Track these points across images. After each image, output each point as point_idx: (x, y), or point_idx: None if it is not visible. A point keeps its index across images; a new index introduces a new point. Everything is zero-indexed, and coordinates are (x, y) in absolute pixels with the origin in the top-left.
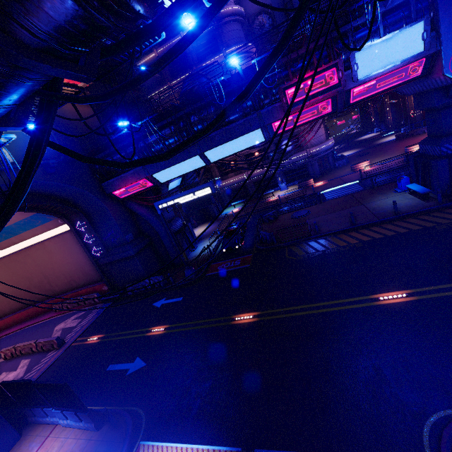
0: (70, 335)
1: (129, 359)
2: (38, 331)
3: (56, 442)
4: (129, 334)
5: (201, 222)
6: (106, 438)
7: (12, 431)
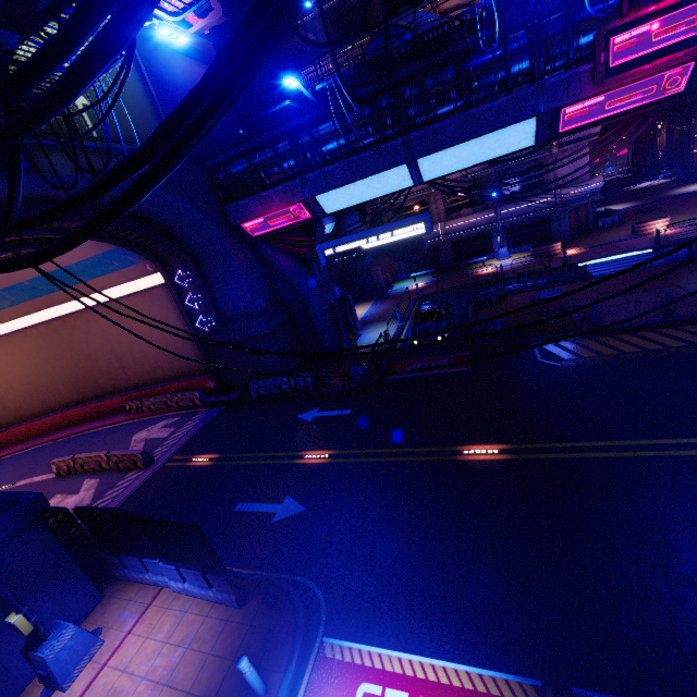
0: (161, 450)
1: (272, 497)
2: (105, 439)
3: (167, 616)
4: (264, 458)
5: (358, 299)
6: (258, 622)
7: (90, 587)
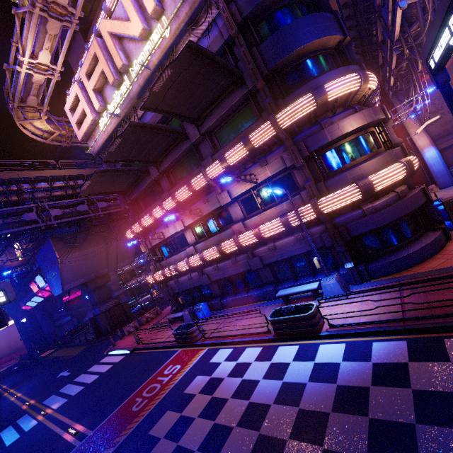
0: None
1: None
2: None
3: None
4: None
5: None
6: None
7: None
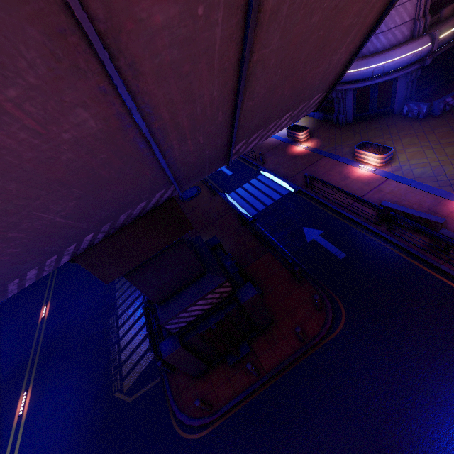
0: None
1: None
2: None
3: None
4: None
5: None
6: None
7: None
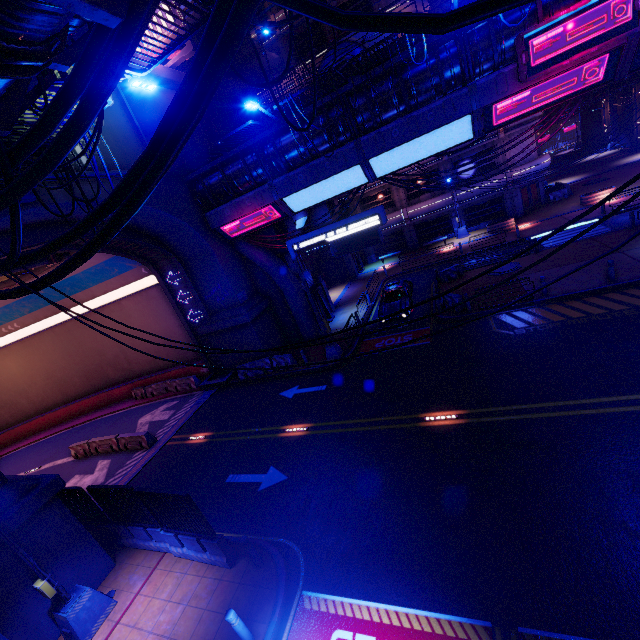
0: (163, 430)
1: (258, 468)
2: (115, 424)
3: (169, 578)
4: (251, 433)
5: (333, 283)
6: (246, 580)
7: (104, 555)
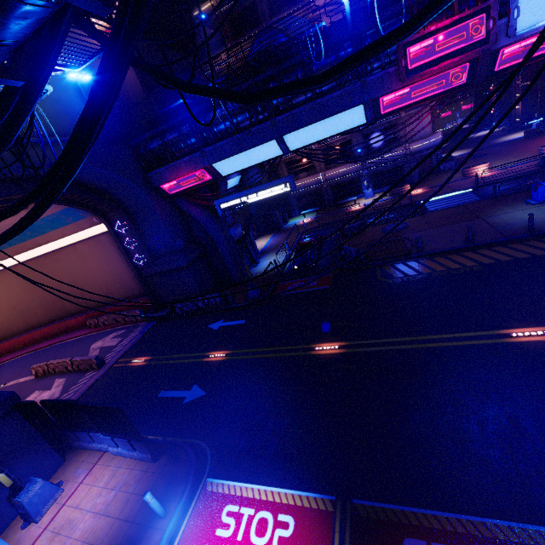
0: (111, 355)
1: (185, 386)
2: (72, 348)
3: (106, 470)
4: (182, 358)
5: (262, 233)
6: (165, 471)
7: (54, 454)
